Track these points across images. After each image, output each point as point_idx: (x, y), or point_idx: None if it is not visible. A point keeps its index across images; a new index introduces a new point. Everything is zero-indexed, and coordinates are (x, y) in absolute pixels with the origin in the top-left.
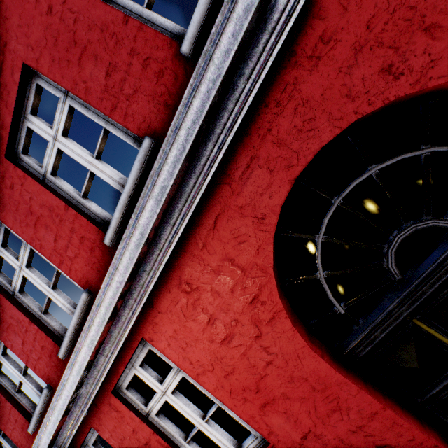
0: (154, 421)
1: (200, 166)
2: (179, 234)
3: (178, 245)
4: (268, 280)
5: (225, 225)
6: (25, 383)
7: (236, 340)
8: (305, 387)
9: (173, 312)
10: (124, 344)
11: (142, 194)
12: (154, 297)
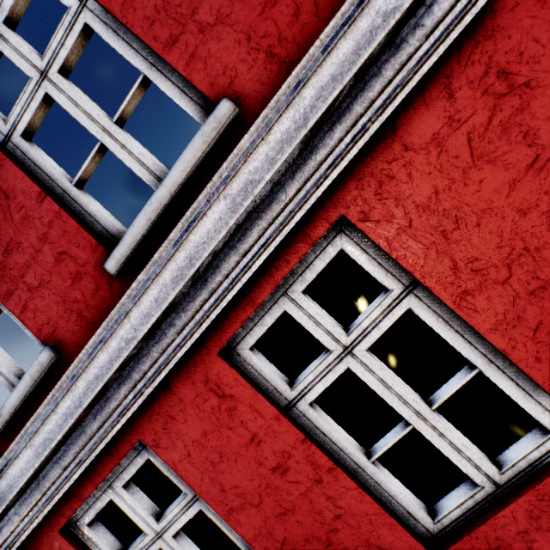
0: (302, 418)
1: None
2: None
3: None
4: None
5: None
6: None
7: None
8: None
9: (443, 147)
10: (289, 234)
11: None
12: (404, 112)
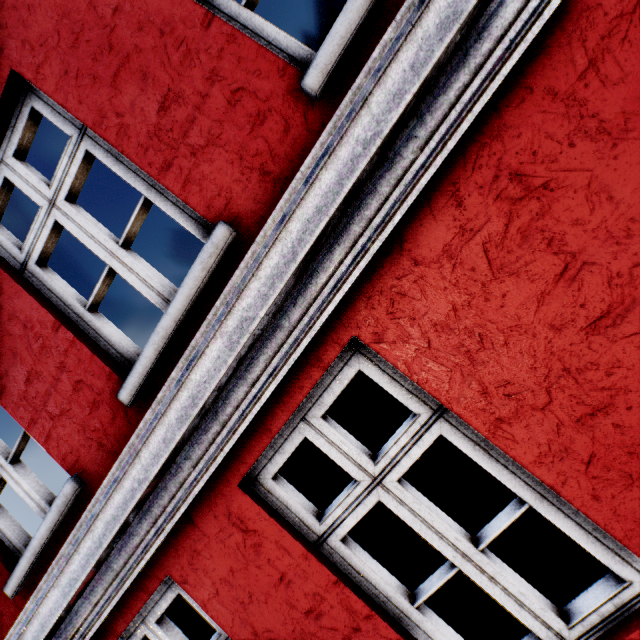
0: (335, 555)
1: None
2: (544, 17)
3: (510, 73)
4: None
5: None
6: (12, 483)
7: (638, 317)
8: None
9: (457, 259)
10: (300, 358)
11: None
12: (410, 224)
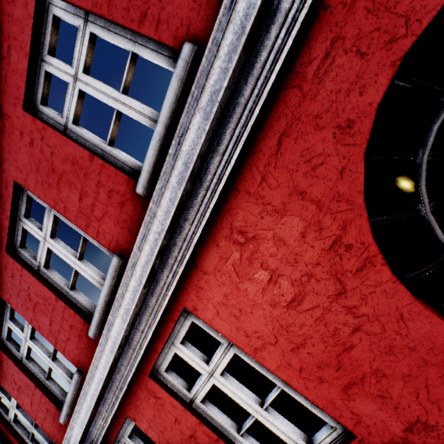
0: (199, 409)
1: (260, 64)
2: (231, 164)
3: (227, 183)
4: (356, 214)
5: (293, 146)
6: (55, 369)
7: (309, 301)
8: (411, 360)
9: (222, 272)
10: (163, 317)
11: (185, 110)
12: (198, 254)
